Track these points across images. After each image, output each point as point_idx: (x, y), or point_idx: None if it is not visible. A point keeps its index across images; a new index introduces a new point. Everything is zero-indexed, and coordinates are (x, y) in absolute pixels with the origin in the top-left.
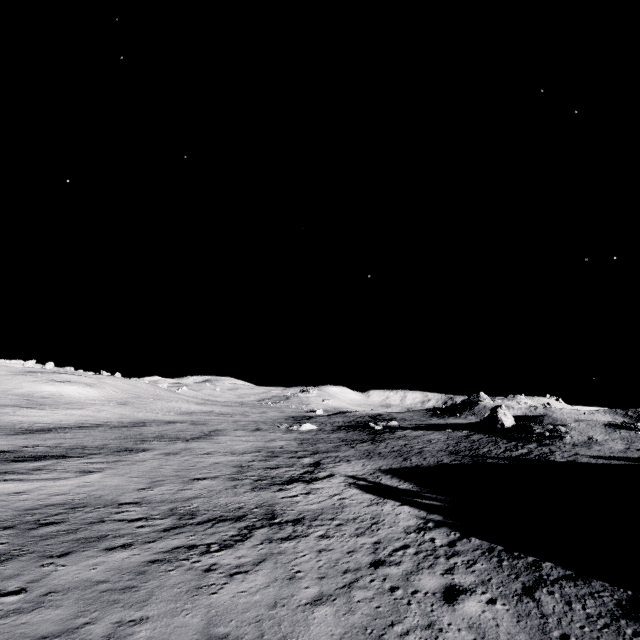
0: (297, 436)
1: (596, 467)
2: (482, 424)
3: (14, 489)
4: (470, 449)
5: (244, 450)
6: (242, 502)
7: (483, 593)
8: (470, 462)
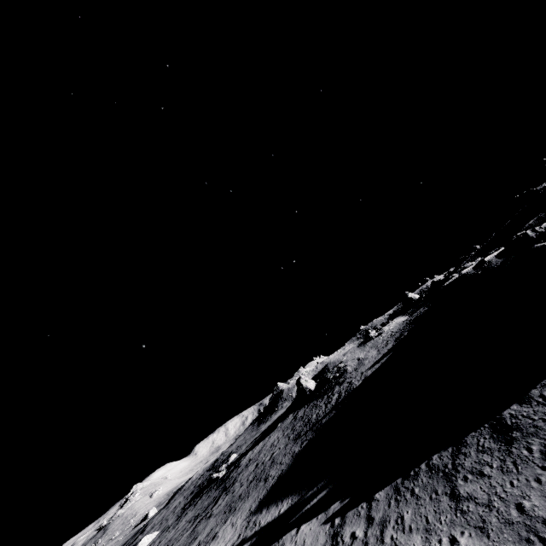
0: None
1: (379, 371)
2: (297, 400)
3: None
4: (305, 424)
5: None
6: None
7: (440, 542)
8: (314, 434)
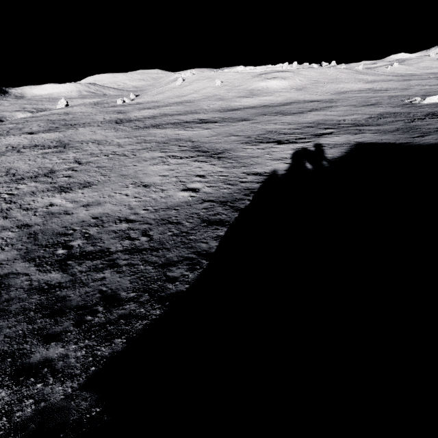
0: (391, 110)
1: None
2: None
3: (179, 133)
4: None
5: (303, 122)
6: (223, 147)
7: (198, 194)
8: None
